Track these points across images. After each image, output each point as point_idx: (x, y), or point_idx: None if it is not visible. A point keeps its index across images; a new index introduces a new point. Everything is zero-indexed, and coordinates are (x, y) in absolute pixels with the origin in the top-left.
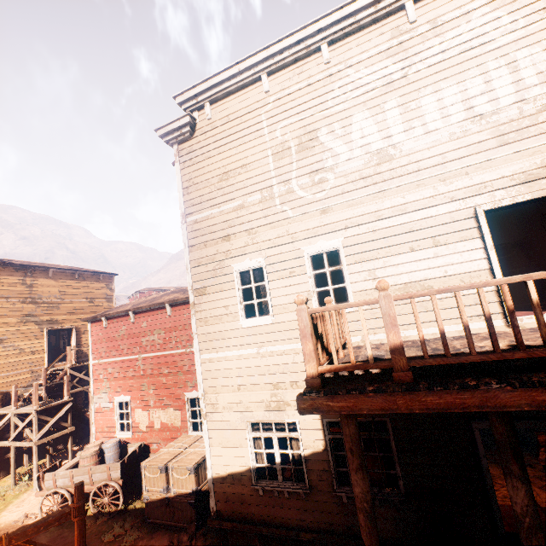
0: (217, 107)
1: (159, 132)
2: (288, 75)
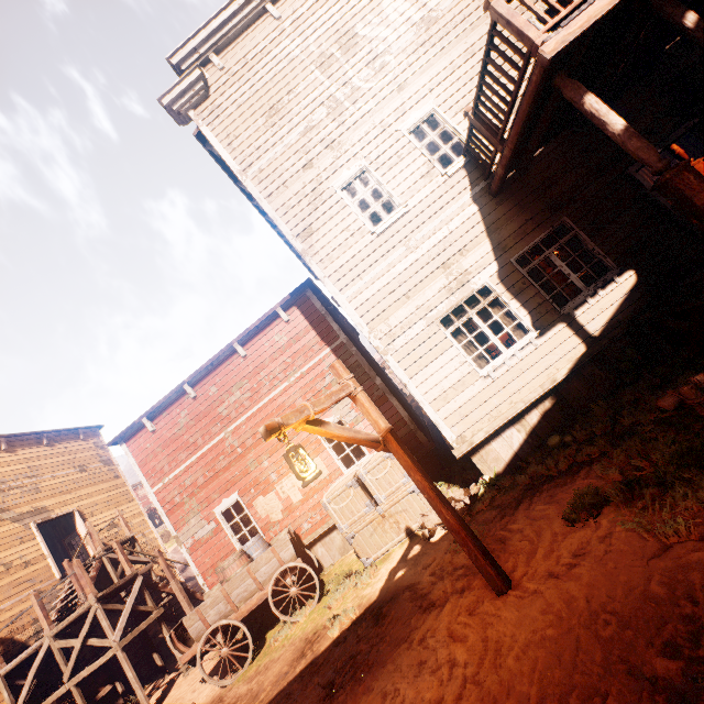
0: (226, 55)
1: (165, 100)
2: None
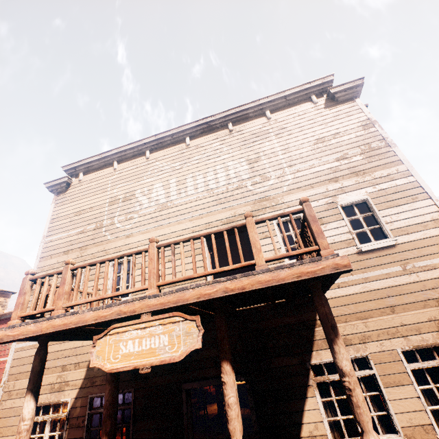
0: (87, 174)
1: (47, 185)
2: (128, 162)
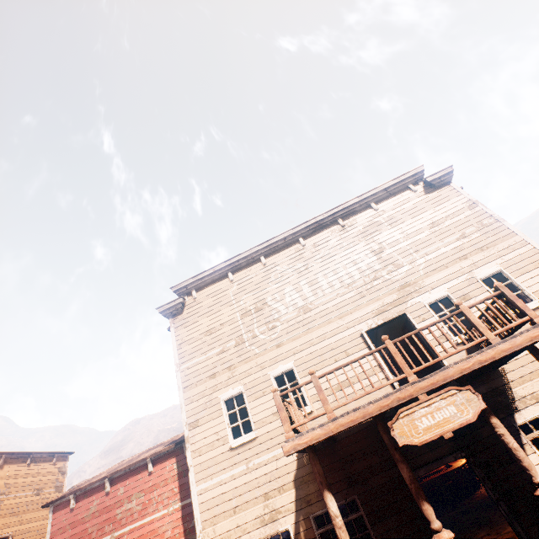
0: (200, 291)
1: (160, 310)
2: (244, 271)
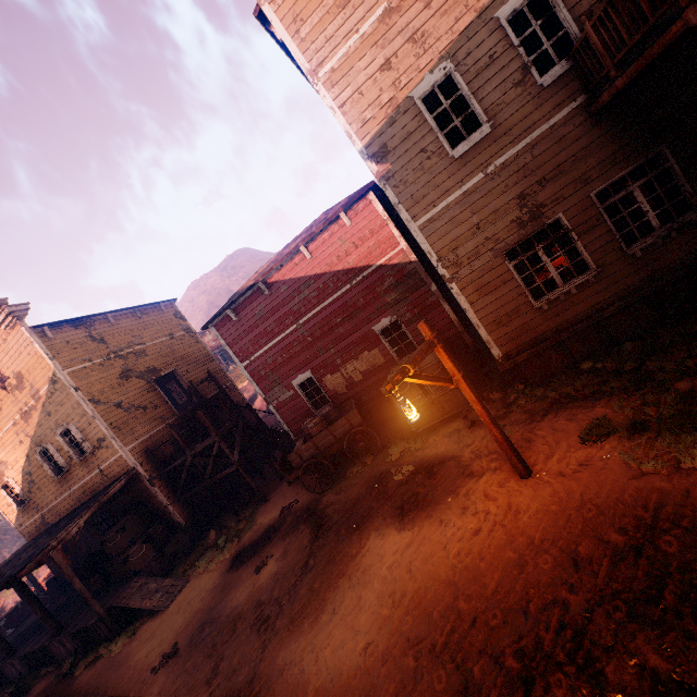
0: None
1: None
2: None
